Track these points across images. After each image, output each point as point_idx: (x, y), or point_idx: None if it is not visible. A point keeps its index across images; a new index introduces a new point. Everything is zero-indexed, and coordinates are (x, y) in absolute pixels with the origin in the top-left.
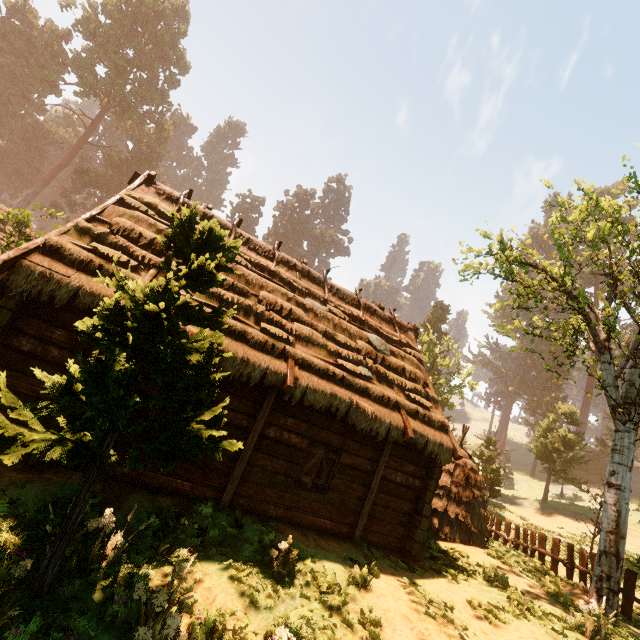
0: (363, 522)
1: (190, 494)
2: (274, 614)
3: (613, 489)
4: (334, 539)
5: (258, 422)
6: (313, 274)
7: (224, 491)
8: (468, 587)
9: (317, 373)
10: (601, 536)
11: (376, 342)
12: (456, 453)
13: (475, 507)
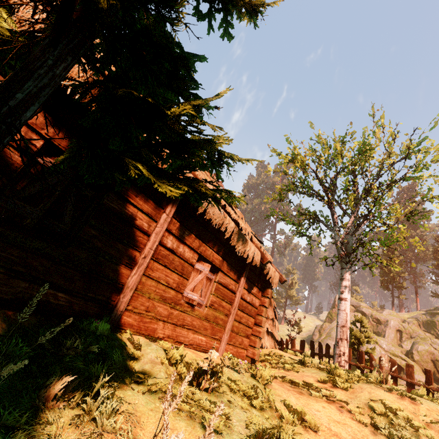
0: (227, 336)
1: (65, 311)
2: (239, 436)
3: (343, 301)
4: None
5: (160, 227)
6: None
7: (114, 307)
8: (304, 373)
9: None
10: (338, 330)
11: None
12: (282, 278)
13: (275, 322)
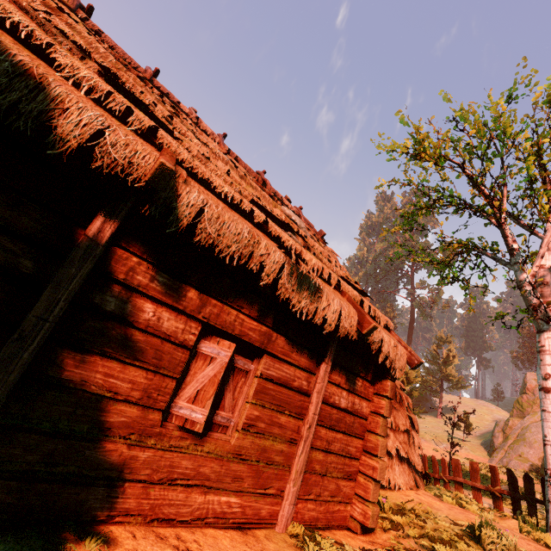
0: (297, 487)
1: None
2: None
3: None
4: (248, 537)
5: (71, 266)
6: (205, 126)
7: None
8: None
9: (221, 201)
10: (548, 451)
11: (295, 216)
12: (413, 358)
13: (413, 437)
